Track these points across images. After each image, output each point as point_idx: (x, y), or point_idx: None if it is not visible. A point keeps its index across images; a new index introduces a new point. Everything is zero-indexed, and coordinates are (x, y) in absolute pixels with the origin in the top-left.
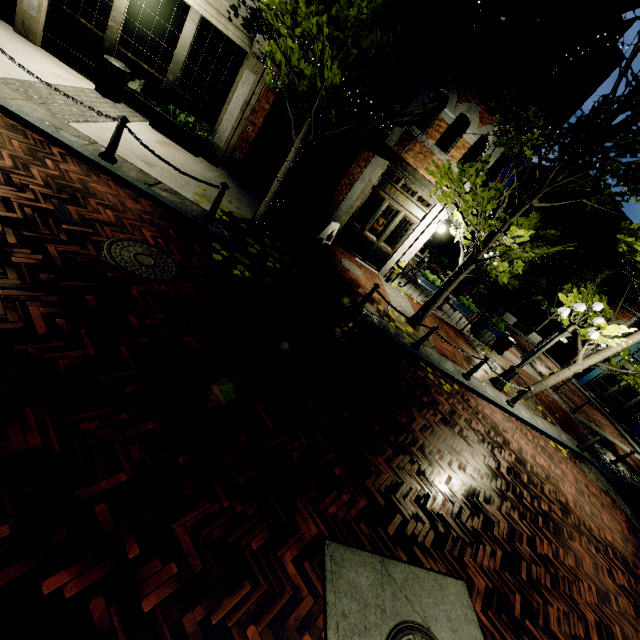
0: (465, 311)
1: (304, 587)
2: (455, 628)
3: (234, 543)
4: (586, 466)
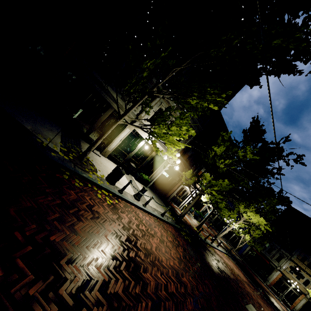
0: (197, 214)
1: None
2: None
3: None
4: (229, 258)
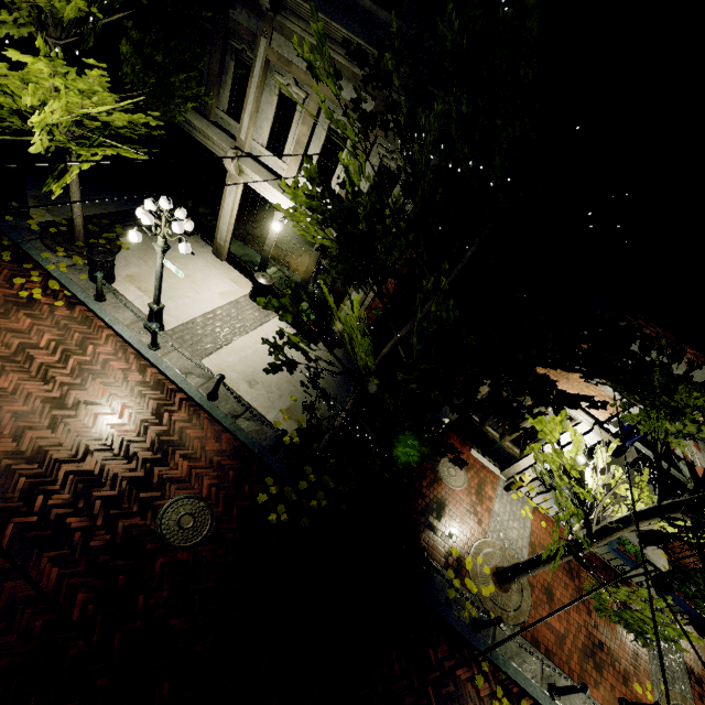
0: (628, 560)
1: None
2: None
3: None
4: None
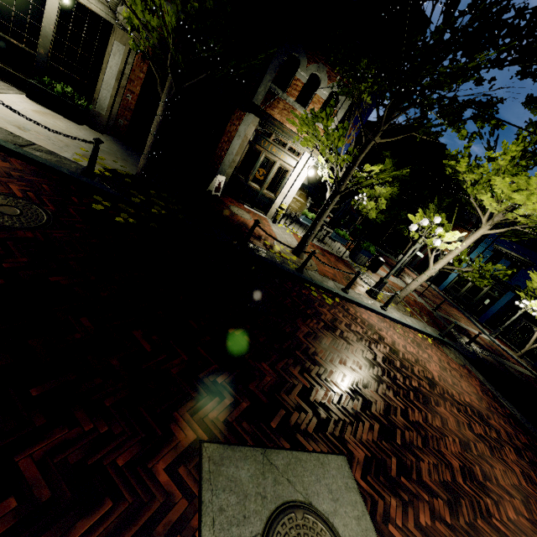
0: (341, 240)
1: (177, 492)
2: (336, 498)
3: (95, 464)
4: (447, 349)
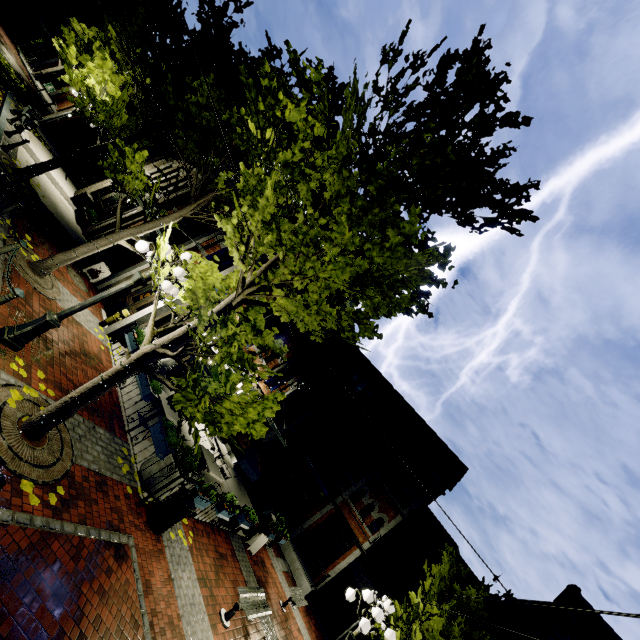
0: (144, 386)
1: None
2: None
3: None
4: None
